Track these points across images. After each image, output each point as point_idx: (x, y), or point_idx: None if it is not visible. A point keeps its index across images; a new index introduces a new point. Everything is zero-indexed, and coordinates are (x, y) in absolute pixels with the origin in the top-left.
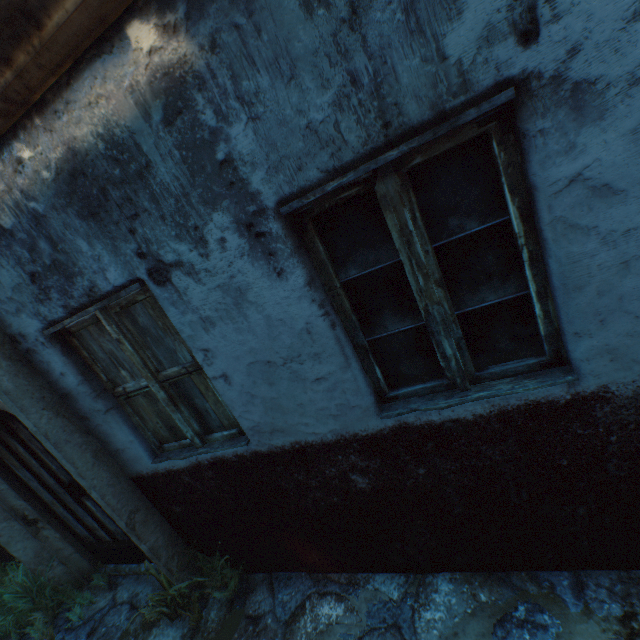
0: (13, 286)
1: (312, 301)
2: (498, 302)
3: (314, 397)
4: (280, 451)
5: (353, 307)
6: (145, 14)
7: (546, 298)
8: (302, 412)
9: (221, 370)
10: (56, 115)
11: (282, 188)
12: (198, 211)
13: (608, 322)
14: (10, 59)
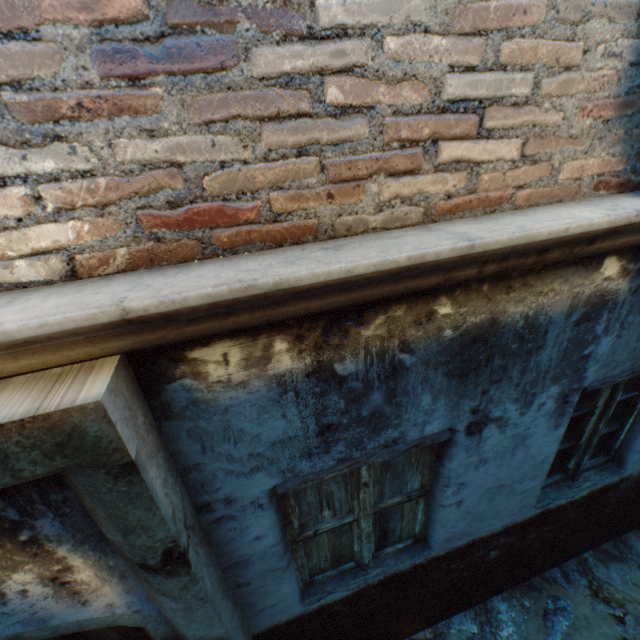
0: (277, 439)
1: (559, 442)
2: (609, 432)
3: (510, 504)
4: (454, 550)
5: None
6: (622, 255)
7: (628, 431)
8: (494, 516)
9: (461, 497)
10: (505, 288)
11: (598, 377)
12: (544, 383)
13: None
14: (546, 250)
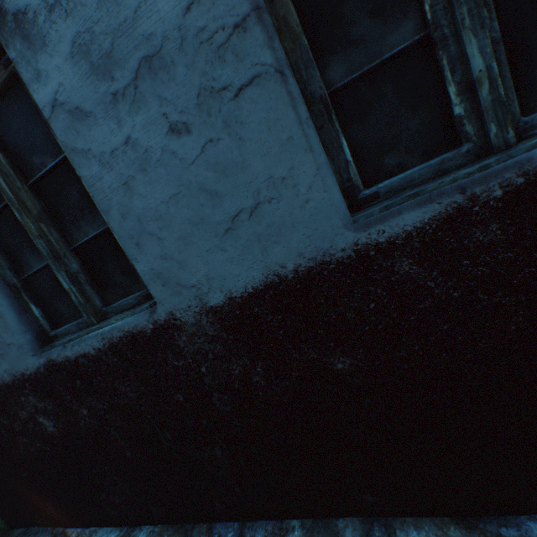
0: None
1: None
2: (94, 235)
3: None
4: None
5: (3, 247)
6: None
7: None
8: None
9: None
10: None
11: None
12: None
13: (143, 245)
14: None
